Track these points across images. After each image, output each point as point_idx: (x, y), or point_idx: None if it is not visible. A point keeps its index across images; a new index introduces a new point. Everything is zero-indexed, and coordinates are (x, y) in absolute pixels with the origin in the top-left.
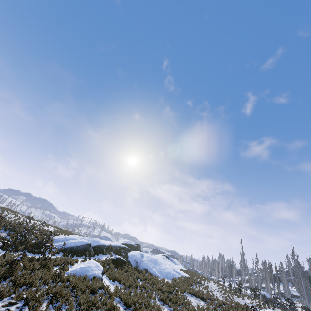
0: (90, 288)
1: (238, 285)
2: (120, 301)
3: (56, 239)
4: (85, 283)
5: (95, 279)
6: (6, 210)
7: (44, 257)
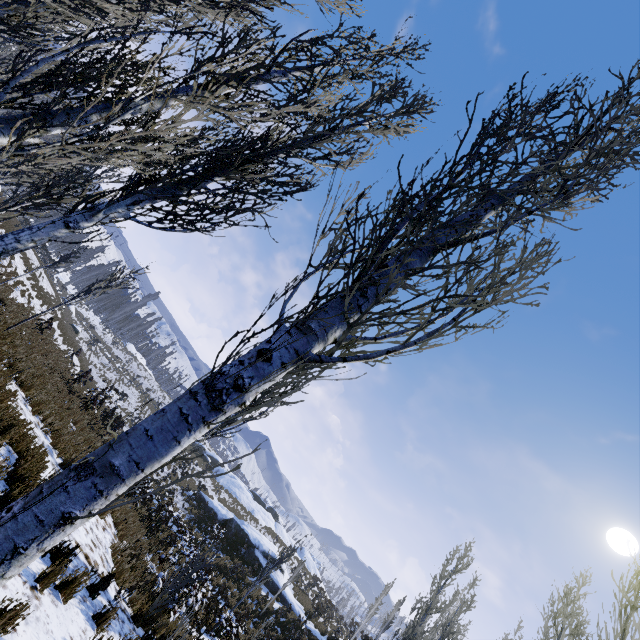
0: None
1: None
2: None
3: None
4: None
5: None
6: None
7: None
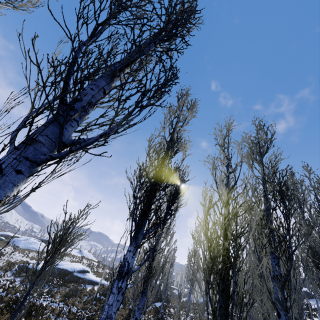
0: None
1: None
2: None
3: None
4: None
5: None
6: None
7: None
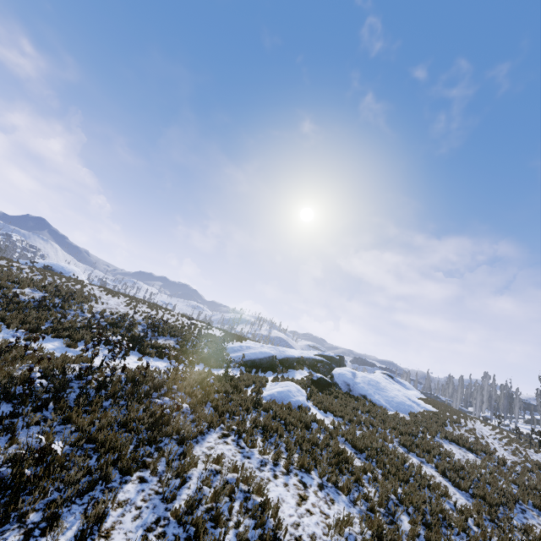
0: (302, 422)
1: (524, 427)
2: (345, 442)
3: (230, 348)
4: (292, 414)
5: (303, 409)
6: (158, 307)
7: (230, 376)
